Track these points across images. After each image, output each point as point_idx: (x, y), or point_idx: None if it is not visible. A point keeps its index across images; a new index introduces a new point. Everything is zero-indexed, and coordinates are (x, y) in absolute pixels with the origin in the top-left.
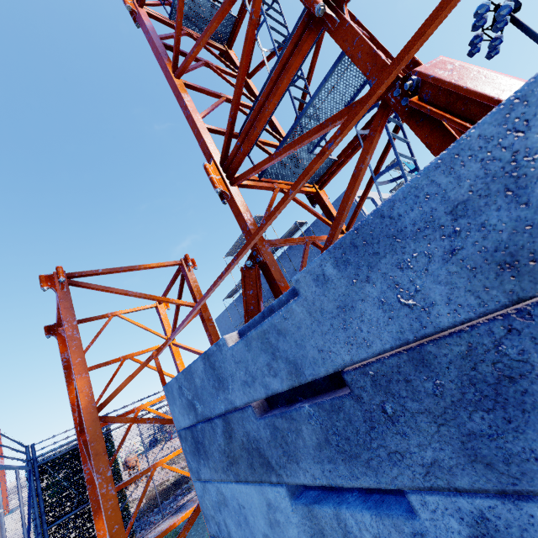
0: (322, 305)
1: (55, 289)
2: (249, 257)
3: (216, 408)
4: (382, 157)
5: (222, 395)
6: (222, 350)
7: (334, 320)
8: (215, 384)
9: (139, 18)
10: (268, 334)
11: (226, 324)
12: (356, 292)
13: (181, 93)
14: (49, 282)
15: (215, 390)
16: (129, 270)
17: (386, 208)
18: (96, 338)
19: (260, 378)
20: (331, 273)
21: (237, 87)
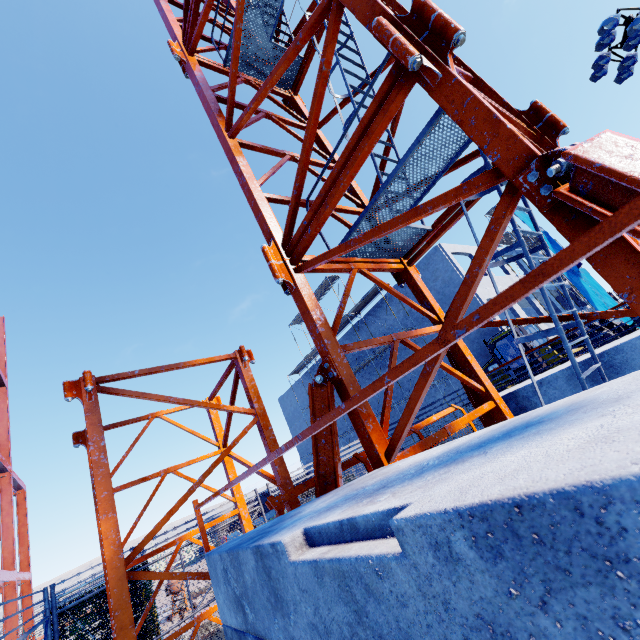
0: (446, 594)
1: (82, 399)
2: (319, 369)
3: (272, 632)
4: None
5: (280, 620)
6: (280, 558)
7: (469, 633)
8: (271, 599)
9: (189, 68)
10: (350, 580)
11: (291, 404)
12: (518, 614)
13: (236, 157)
14: (74, 391)
15: (271, 606)
16: (171, 369)
17: (587, 501)
18: (132, 446)
19: (337, 636)
20: (464, 552)
21: (303, 152)
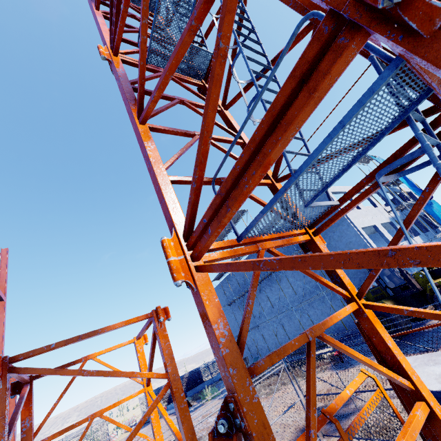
0: None
1: None
2: (222, 406)
3: None
4: (415, 210)
5: None
6: None
7: None
8: None
9: (113, 66)
10: None
11: None
12: None
13: (144, 142)
14: None
15: None
16: (89, 337)
17: None
18: (64, 392)
19: None
20: None
21: (201, 142)
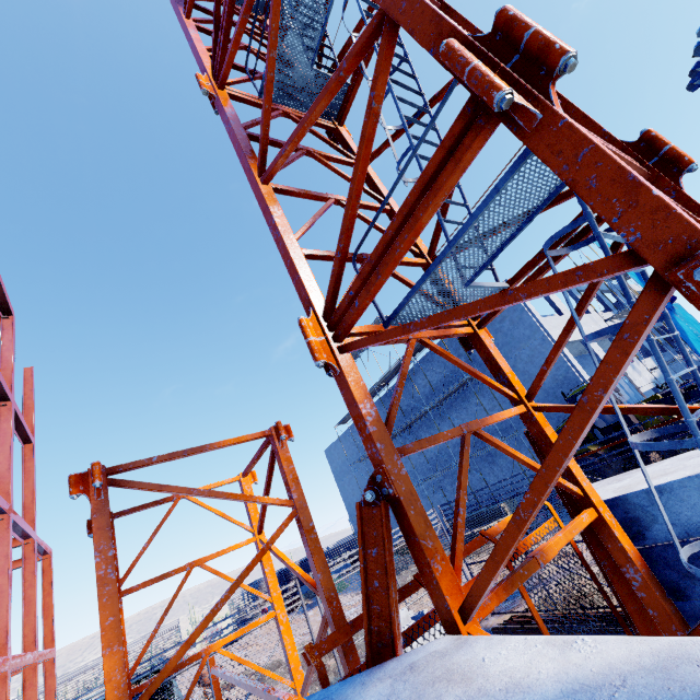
0: None
1: (89, 496)
2: (370, 481)
3: None
4: (590, 289)
5: None
6: None
7: None
8: None
9: (218, 103)
10: None
11: (339, 457)
12: None
13: (270, 206)
14: (81, 485)
15: None
16: (195, 453)
17: None
18: (154, 535)
19: None
20: None
21: (349, 207)
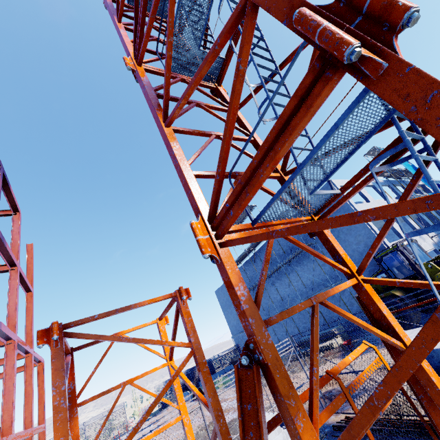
0: None
1: (50, 345)
2: (244, 347)
3: None
4: (405, 195)
5: None
6: None
7: None
8: None
9: (138, 75)
10: None
11: (224, 296)
12: None
13: (170, 142)
14: (45, 338)
15: None
16: (124, 311)
17: None
18: (100, 363)
19: None
20: None
21: (224, 143)
